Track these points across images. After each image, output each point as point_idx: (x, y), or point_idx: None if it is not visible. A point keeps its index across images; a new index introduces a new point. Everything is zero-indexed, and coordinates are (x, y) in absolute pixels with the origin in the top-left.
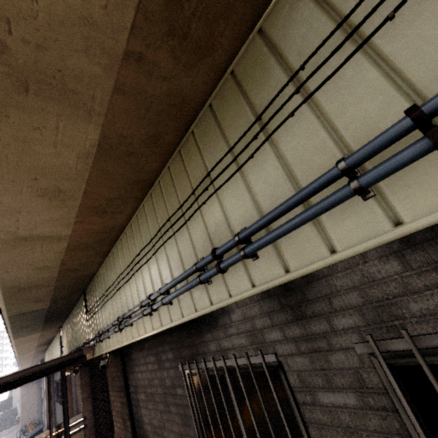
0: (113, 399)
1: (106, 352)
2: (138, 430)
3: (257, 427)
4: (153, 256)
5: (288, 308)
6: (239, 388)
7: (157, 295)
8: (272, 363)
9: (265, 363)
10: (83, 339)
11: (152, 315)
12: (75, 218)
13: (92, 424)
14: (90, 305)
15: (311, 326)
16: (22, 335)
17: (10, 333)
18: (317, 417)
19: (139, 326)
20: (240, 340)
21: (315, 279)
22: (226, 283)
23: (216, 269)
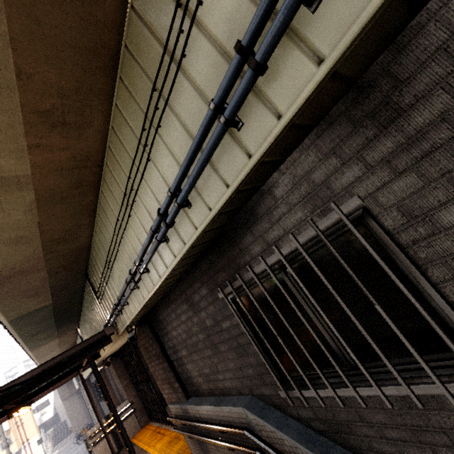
0: (154, 369)
1: (131, 326)
2: (189, 387)
3: (346, 305)
4: (148, 162)
5: (367, 119)
6: (295, 298)
7: (167, 200)
8: (352, 214)
9: (344, 215)
10: (103, 324)
11: (169, 241)
12: (25, 138)
13: (141, 406)
14: (97, 284)
15: (415, 119)
16: (38, 345)
17: (23, 345)
18: (441, 248)
19: (157, 265)
20: (294, 216)
21: (412, 35)
22: (268, 102)
23: (250, 68)
